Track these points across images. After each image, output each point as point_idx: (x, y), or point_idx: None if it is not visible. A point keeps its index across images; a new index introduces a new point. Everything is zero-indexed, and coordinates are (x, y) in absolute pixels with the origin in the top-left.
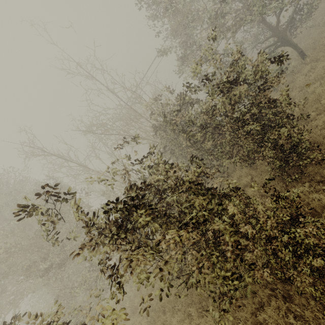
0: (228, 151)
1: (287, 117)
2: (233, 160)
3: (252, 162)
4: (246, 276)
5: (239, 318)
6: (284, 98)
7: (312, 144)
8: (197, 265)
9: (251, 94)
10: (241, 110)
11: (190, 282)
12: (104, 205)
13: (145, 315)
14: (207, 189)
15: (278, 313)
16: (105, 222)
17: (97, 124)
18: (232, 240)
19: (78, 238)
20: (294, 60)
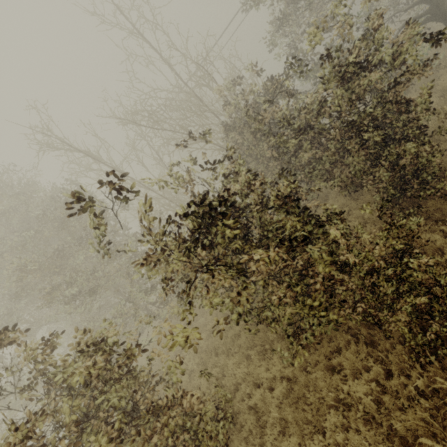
0: (327, 170)
1: (418, 129)
2: (332, 183)
3: (354, 189)
4: (330, 314)
5: (309, 361)
6: (424, 99)
7: (441, 171)
8: (278, 295)
9: (381, 88)
10: (359, 111)
11: (263, 315)
12: (182, 207)
13: (192, 357)
14: (303, 208)
15: (357, 356)
16: (174, 233)
17: (144, 110)
18: (325, 271)
19: (112, 265)
20: (443, 47)
